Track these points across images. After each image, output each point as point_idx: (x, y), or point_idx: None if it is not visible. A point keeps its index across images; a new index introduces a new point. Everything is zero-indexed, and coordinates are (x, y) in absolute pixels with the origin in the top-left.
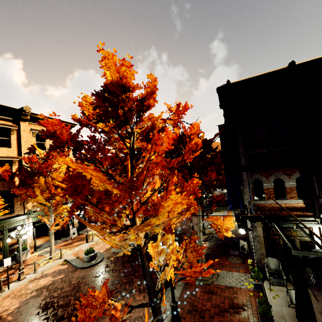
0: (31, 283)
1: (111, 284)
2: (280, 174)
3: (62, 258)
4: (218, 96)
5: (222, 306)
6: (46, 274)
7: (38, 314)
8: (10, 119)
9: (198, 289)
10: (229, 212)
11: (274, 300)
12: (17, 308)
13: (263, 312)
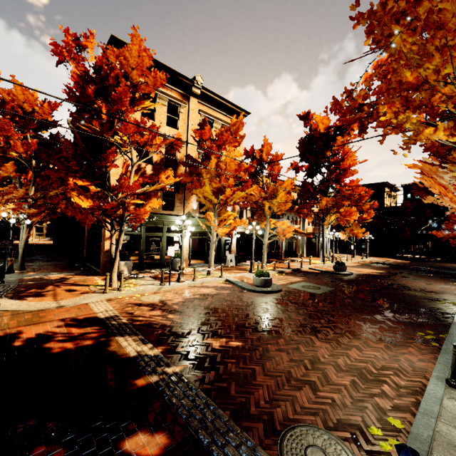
0: (192, 288)
1: (308, 316)
2: None
3: (223, 278)
4: None
5: None
6: (207, 286)
7: (208, 313)
8: (180, 93)
9: None
10: None
11: None
12: (182, 302)
13: None
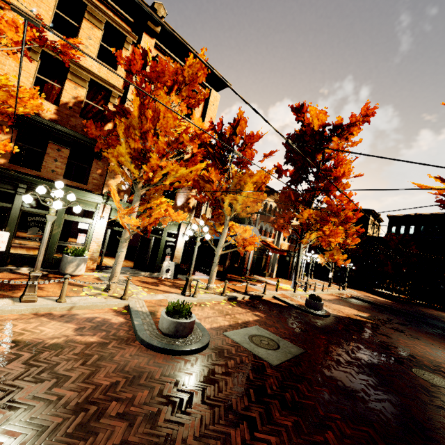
0: (31, 319)
1: None
2: None
3: (124, 300)
4: None
5: None
6: (73, 315)
7: None
8: (129, 21)
9: None
10: None
11: None
12: None
13: None
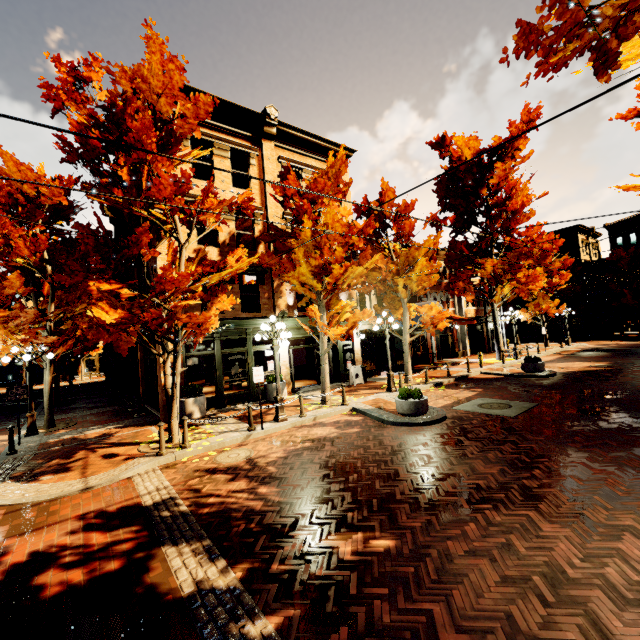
0: (299, 430)
1: (507, 464)
2: None
3: (346, 406)
4: None
5: None
6: (322, 423)
7: (327, 477)
8: (247, 136)
9: None
10: None
11: None
12: (282, 458)
13: None
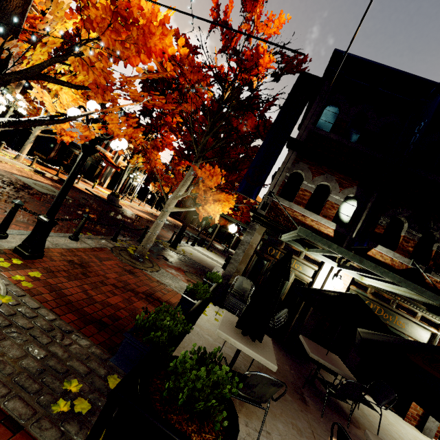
0: None
1: None
2: (334, 179)
3: None
4: (310, 99)
5: (133, 287)
6: None
7: None
8: None
9: (114, 261)
10: (234, 196)
11: (214, 322)
12: None
13: (194, 291)
